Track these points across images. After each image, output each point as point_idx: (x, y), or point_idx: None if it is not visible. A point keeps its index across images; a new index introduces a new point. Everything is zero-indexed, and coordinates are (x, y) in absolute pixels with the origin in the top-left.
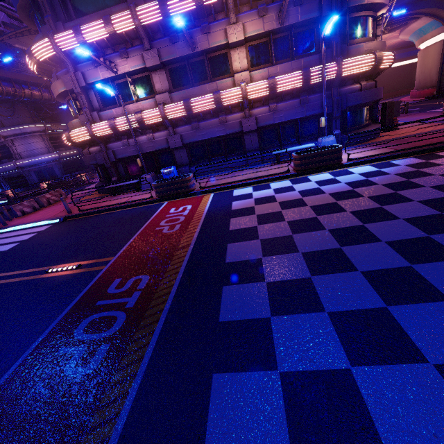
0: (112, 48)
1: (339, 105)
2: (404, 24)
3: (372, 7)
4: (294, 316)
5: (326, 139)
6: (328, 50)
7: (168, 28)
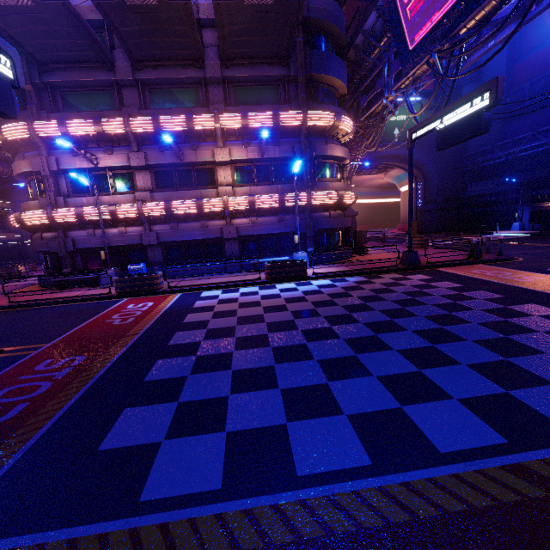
0: (96, 144)
1: (312, 227)
2: (384, 170)
3: (335, 158)
4: (207, 373)
5: (299, 254)
6: (301, 182)
7: (159, 138)
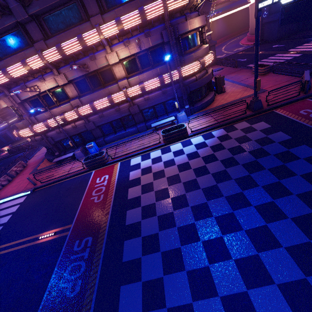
0: (32, 77)
1: (185, 92)
2: None
3: (195, 29)
4: (149, 255)
5: (180, 115)
6: (172, 61)
7: (67, 59)
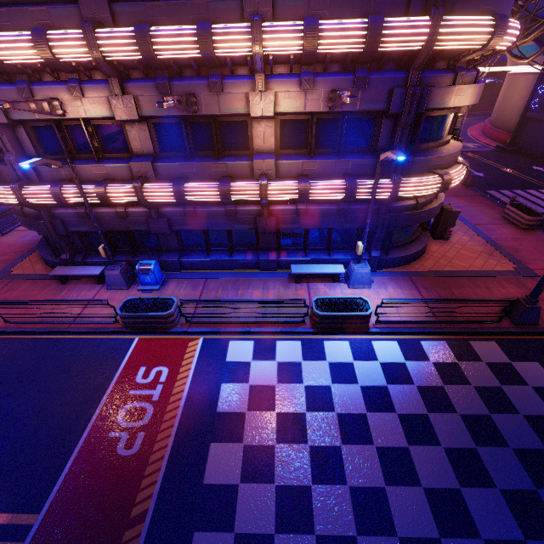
0: (53, 76)
1: (385, 226)
2: None
3: (458, 107)
4: None
5: (359, 270)
6: None
7: (154, 68)
